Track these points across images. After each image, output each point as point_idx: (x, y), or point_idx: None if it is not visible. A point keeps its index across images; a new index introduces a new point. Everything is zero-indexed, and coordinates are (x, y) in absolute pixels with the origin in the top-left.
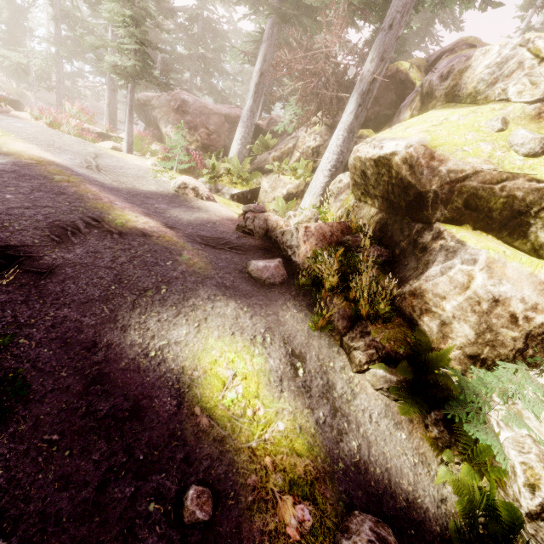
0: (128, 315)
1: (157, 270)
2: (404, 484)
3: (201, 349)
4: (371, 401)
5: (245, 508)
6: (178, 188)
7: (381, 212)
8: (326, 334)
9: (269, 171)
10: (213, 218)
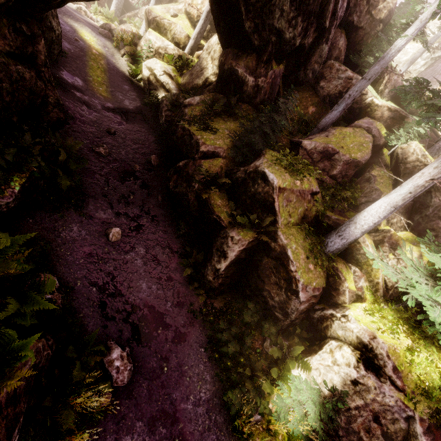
0: (63, 16)
1: (70, 13)
2: (123, 70)
3: (81, 30)
4: (123, 62)
5: (86, 45)
6: (77, 8)
7: None
8: (117, 50)
9: (125, 22)
10: (91, 23)
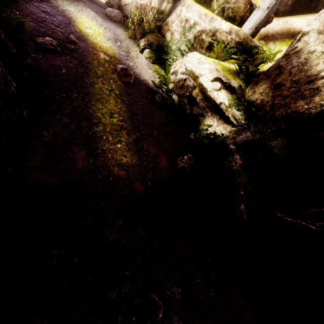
0: None
1: None
2: (145, 77)
3: (79, 16)
4: (143, 61)
5: (88, 46)
6: None
7: (172, 4)
8: (133, 41)
9: None
10: None
